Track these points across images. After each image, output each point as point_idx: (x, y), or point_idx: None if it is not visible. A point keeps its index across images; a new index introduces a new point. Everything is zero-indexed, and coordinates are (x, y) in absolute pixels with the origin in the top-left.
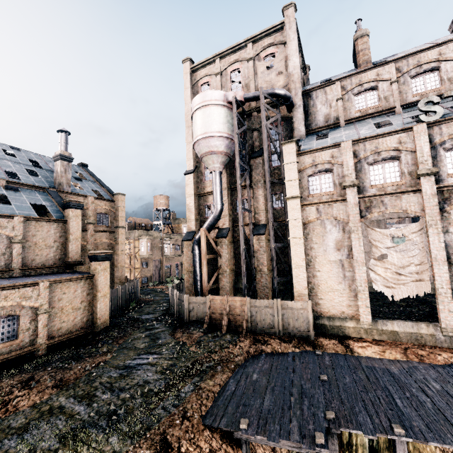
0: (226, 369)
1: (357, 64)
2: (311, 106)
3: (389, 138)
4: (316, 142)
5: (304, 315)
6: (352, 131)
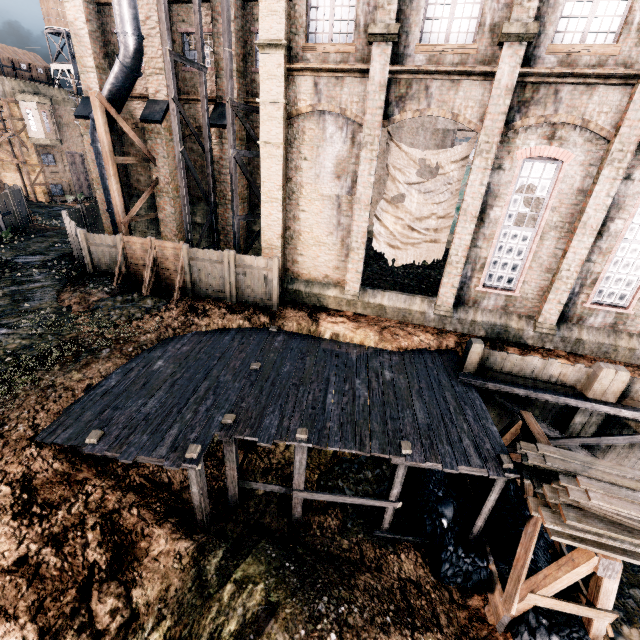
0: (118, 353)
1: None
2: None
3: None
4: None
5: (268, 278)
6: None
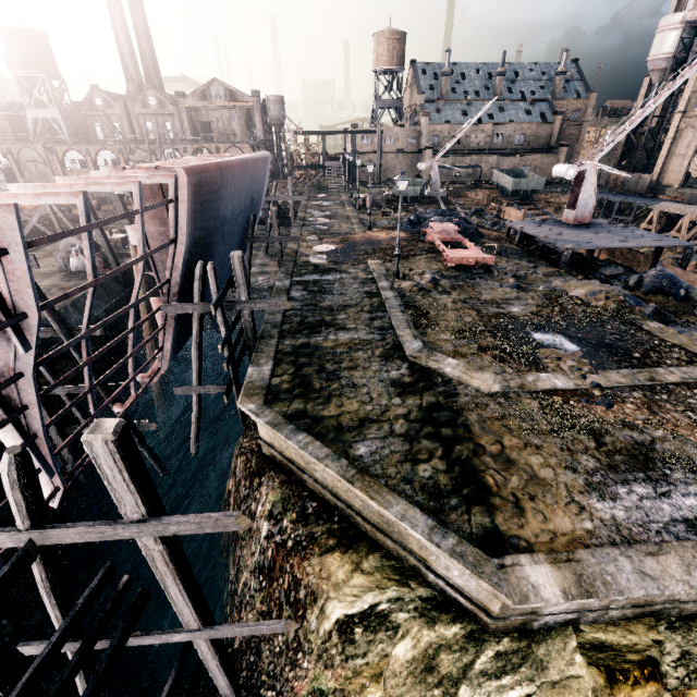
0: None
1: None
2: None
3: None
4: None
5: (647, 182)
6: None
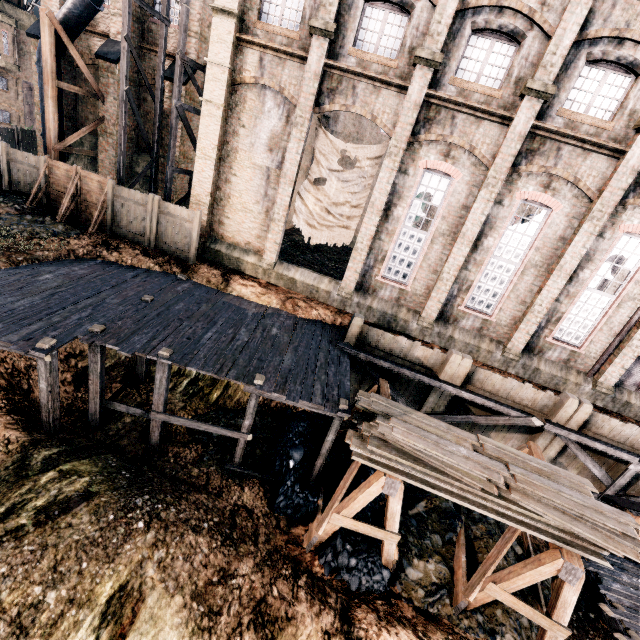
0: (4, 259)
1: None
2: None
3: None
4: None
5: (189, 230)
6: None
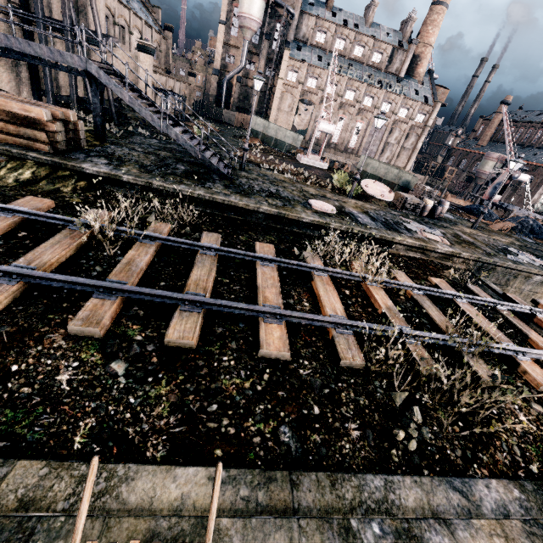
0: None
1: (327, 5)
2: (300, 23)
3: (318, 70)
4: (296, 52)
5: None
6: (310, 55)
